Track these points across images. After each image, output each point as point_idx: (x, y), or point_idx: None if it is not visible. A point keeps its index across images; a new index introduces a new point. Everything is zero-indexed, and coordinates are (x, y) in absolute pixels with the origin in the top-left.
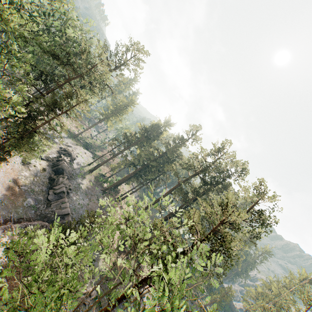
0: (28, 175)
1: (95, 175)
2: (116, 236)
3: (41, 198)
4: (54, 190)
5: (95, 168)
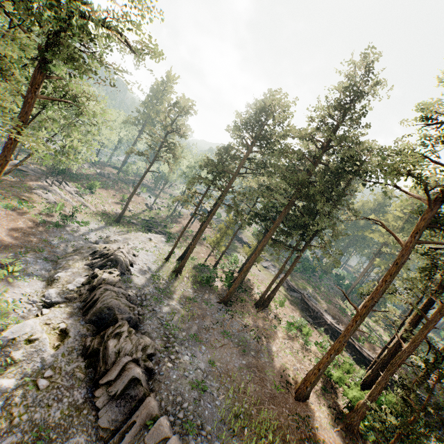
0: (12, 385)
1: (190, 275)
2: (319, 411)
3: (76, 440)
4: (107, 387)
5: (182, 262)
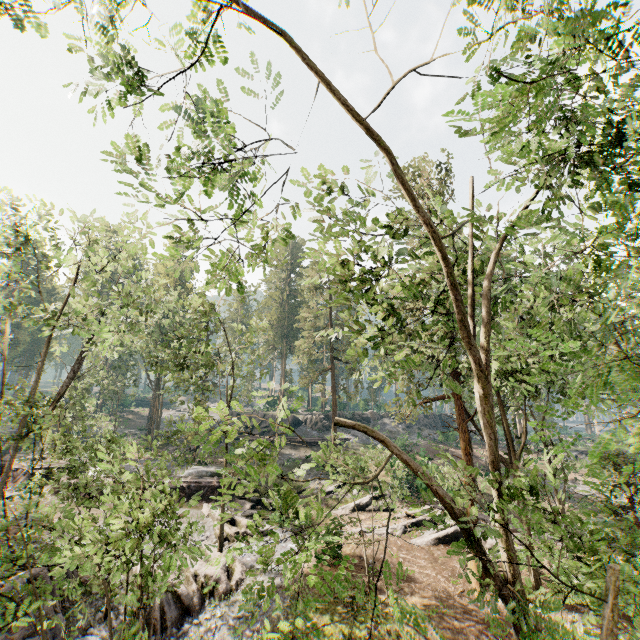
0: None
1: None
2: None
3: None
4: None
5: None
